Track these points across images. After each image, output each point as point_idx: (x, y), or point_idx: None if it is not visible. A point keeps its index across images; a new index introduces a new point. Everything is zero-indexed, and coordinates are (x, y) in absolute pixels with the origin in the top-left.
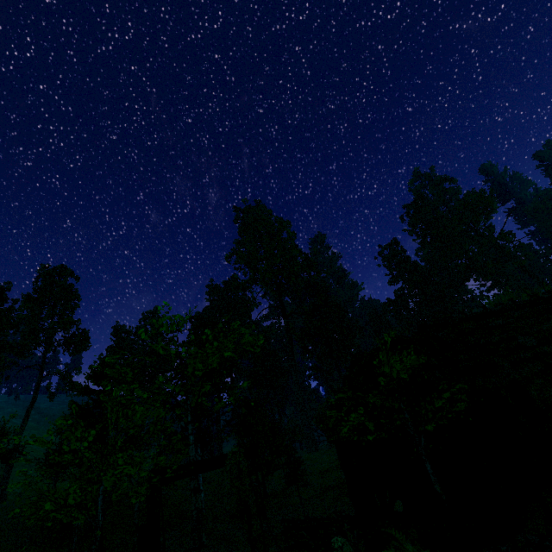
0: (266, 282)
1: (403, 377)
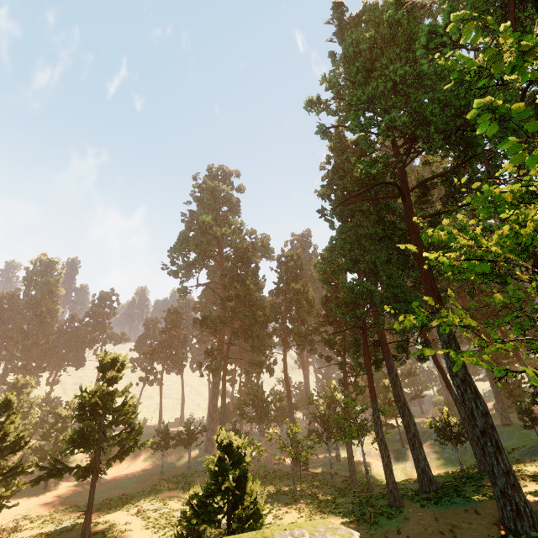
0: (174, 274)
1: None
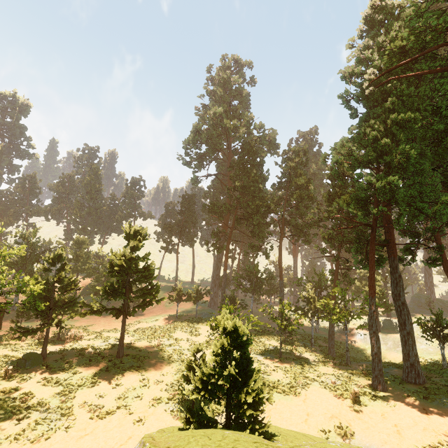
0: (187, 164)
1: None
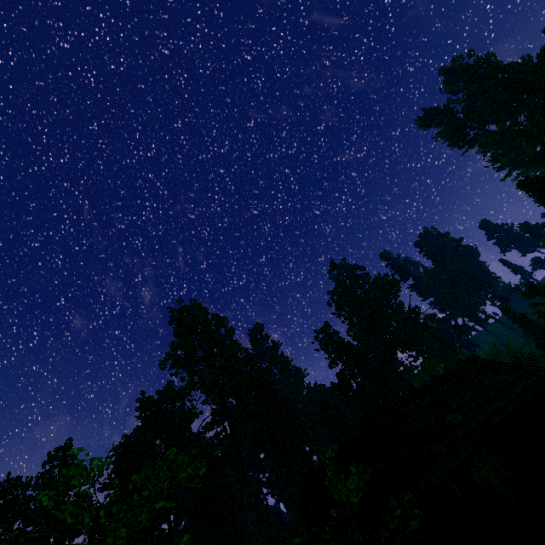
0: (207, 386)
1: (353, 500)
